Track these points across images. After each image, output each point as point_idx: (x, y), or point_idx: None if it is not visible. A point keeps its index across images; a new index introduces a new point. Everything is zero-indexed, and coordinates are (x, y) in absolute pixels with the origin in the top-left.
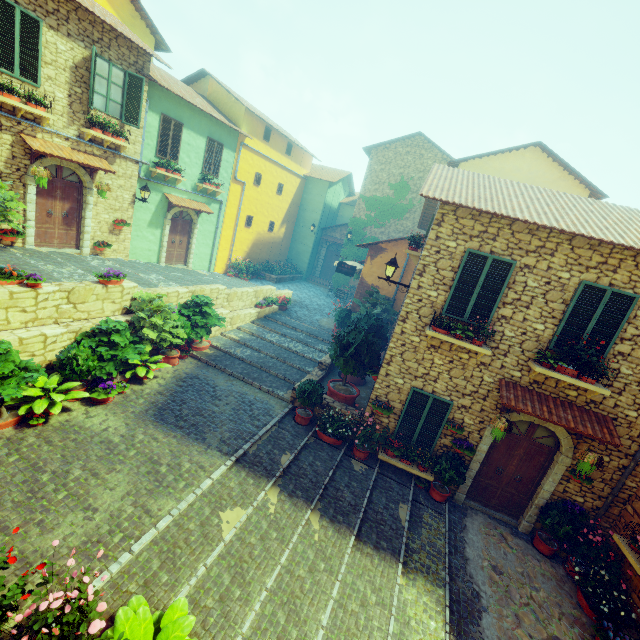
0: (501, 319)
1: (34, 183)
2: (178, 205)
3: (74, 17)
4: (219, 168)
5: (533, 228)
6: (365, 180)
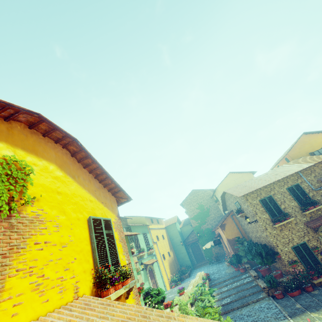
0: (284, 209)
1: None
2: (150, 264)
3: None
4: (149, 242)
5: (265, 186)
6: (187, 213)
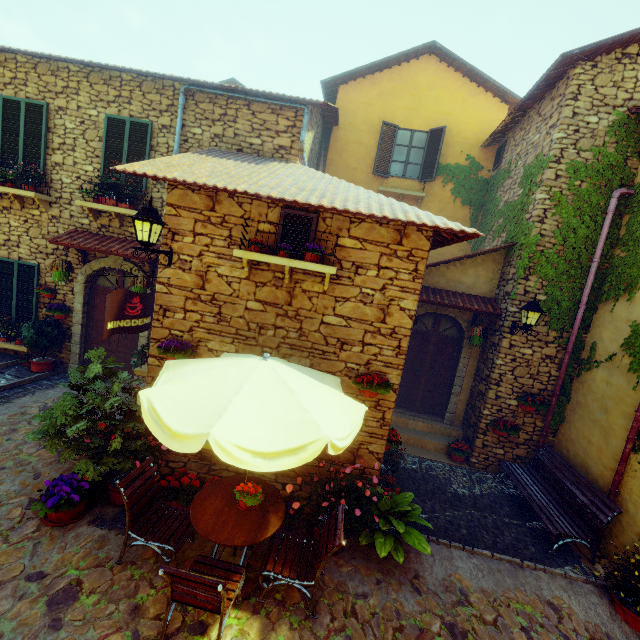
0: (56, 167)
1: None
2: None
3: None
4: None
5: (55, 69)
6: None
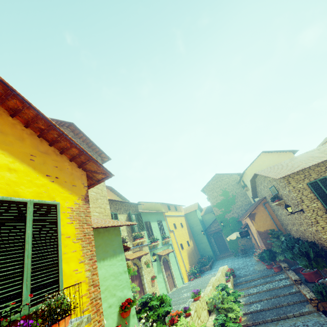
0: None
1: (129, 277)
2: (164, 254)
3: (122, 207)
4: (164, 230)
5: (316, 165)
6: (209, 200)
